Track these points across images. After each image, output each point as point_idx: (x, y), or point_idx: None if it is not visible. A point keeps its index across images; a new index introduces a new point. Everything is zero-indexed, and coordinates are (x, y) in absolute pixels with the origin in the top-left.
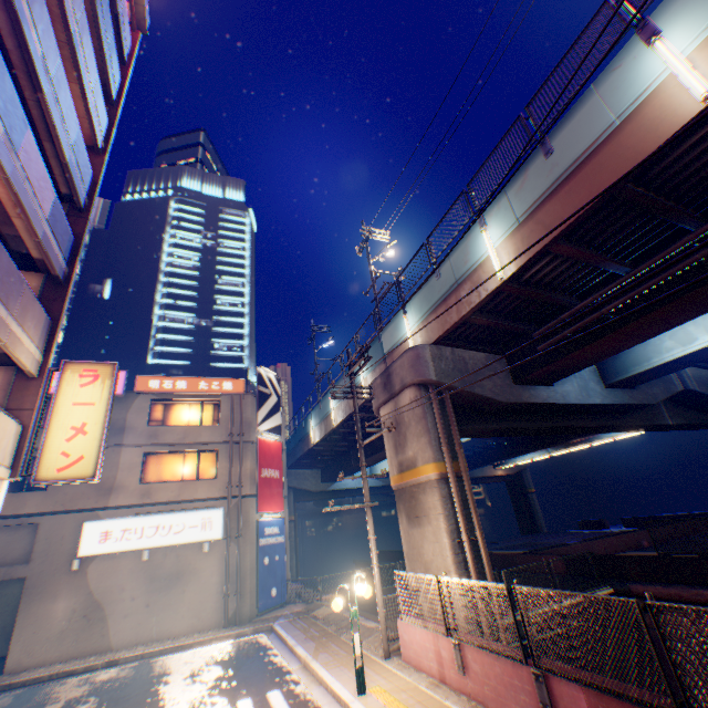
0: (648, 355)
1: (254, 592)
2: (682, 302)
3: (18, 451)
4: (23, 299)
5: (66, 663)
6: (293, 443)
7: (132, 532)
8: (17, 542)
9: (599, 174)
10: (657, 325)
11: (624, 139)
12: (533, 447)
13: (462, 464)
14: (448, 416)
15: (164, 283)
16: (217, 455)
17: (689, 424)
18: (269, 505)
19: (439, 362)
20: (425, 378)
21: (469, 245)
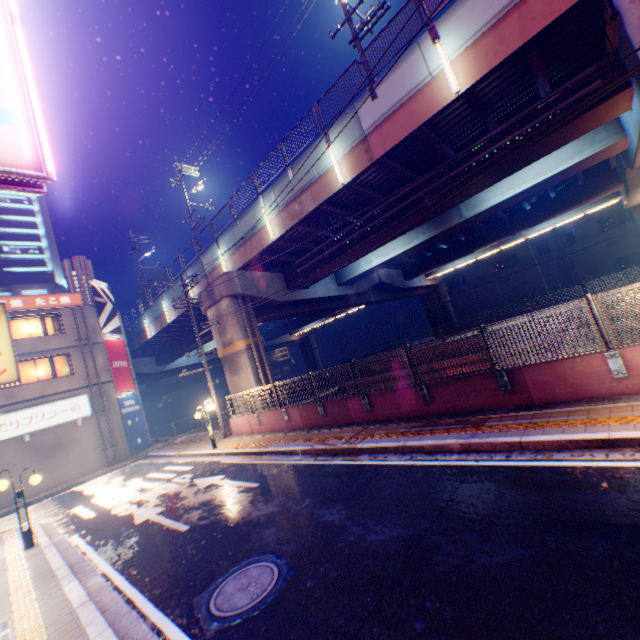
0: (356, 269)
1: (126, 443)
2: (354, 253)
3: None
4: None
5: None
6: (128, 338)
7: (8, 425)
8: None
9: (311, 199)
10: (348, 261)
11: (320, 187)
12: (312, 319)
13: (260, 338)
14: (251, 313)
15: None
16: (70, 357)
17: (383, 300)
18: (124, 386)
19: (244, 281)
20: (236, 293)
21: (256, 213)
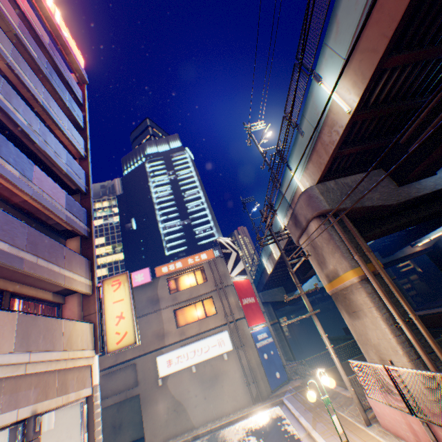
0: None
1: (264, 378)
2: None
3: (95, 338)
4: (66, 256)
5: (173, 439)
6: (258, 275)
7: (182, 357)
8: (129, 375)
9: None
10: None
11: None
12: (440, 223)
13: (376, 264)
14: (350, 231)
15: (158, 209)
16: (212, 299)
17: None
18: (254, 320)
19: (327, 194)
20: (320, 210)
21: (314, 100)
